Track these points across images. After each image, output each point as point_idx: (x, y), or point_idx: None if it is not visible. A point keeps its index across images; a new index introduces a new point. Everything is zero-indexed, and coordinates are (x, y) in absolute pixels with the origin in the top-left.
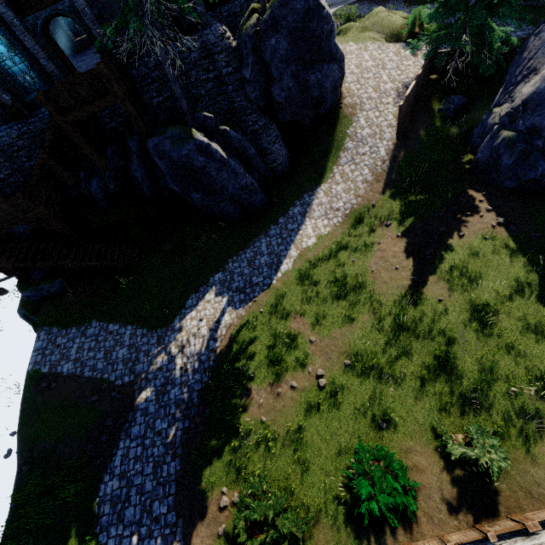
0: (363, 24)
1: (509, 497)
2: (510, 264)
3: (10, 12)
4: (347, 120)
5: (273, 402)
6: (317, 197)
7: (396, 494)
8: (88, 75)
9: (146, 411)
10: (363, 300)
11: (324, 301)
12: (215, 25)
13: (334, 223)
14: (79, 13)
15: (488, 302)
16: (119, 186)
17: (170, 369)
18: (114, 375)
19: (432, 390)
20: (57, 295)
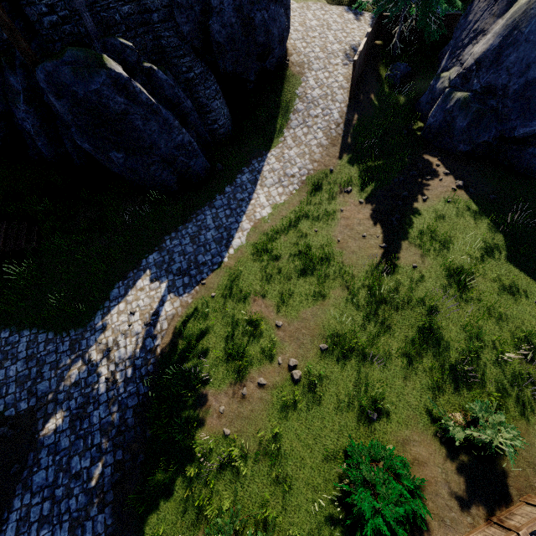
0: None
1: (519, 477)
2: (476, 226)
3: None
4: (295, 79)
5: (238, 407)
6: (268, 163)
7: (404, 501)
8: None
9: (55, 448)
10: (332, 273)
11: (288, 278)
12: None
13: (290, 191)
14: None
15: (462, 266)
16: None
17: (91, 382)
18: (2, 403)
19: (420, 367)
20: None
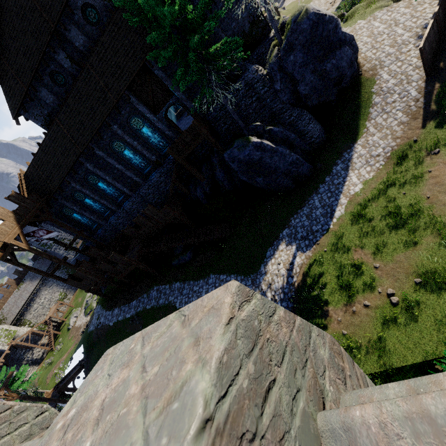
0: (367, 1)
1: None
2: None
3: (152, 115)
4: (369, 82)
5: (350, 318)
6: (355, 152)
7: None
8: (189, 130)
9: None
10: (422, 224)
11: (381, 233)
12: (251, 68)
13: (376, 167)
14: (179, 100)
15: None
16: (211, 187)
17: None
18: None
19: None
20: (189, 261)
